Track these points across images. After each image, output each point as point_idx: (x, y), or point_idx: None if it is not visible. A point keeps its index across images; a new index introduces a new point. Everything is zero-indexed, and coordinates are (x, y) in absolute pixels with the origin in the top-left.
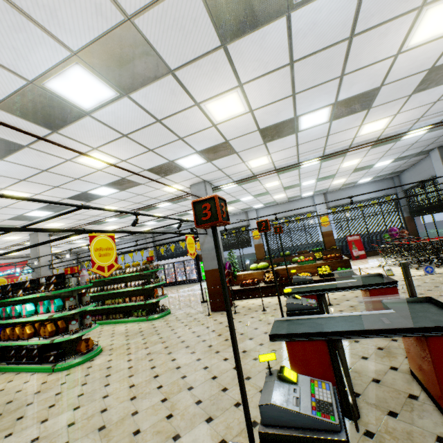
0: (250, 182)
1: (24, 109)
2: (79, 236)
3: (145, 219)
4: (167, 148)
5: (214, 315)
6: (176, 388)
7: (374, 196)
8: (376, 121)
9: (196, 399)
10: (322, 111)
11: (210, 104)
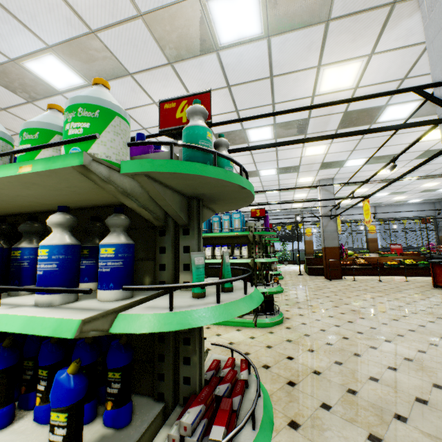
0: (352, 185)
1: (352, 116)
2: None
3: None
4: (362, 151)
5: (336, 280)
6: (404, 301)
7: (417, 215)
8: None
9: (431, 304)
10: None
11: (432, 131)
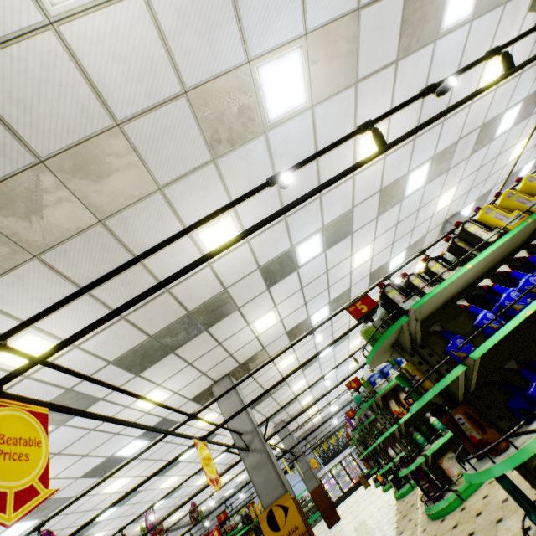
0: None
1: None
2: (275, 439)
3: (340, 390)
4: None
5: None
6: None
7: None
8: None
9: None
10: None
11: None
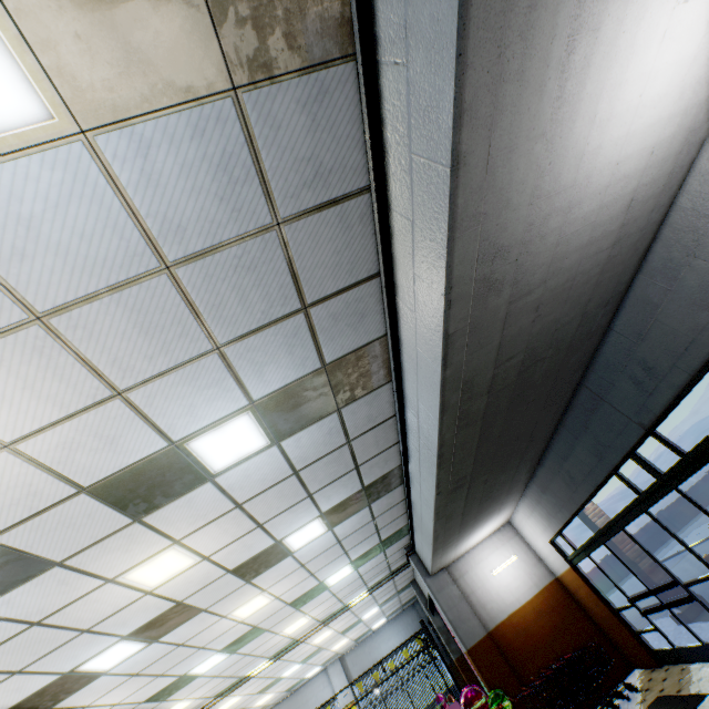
0: None
1: None
2: None
3: None
4: None
5: None
6: None
7: (404, 639)
8: (293, 623)
9: None
10: (211, 658)
11: None
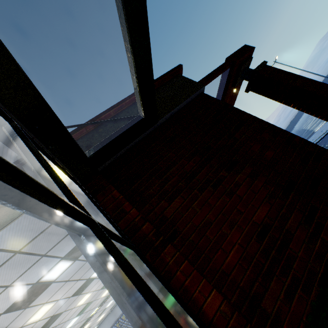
0: None
1: None
2: None
3: None
4: None
5: None
6: None
7: None
8: (104, 292)
9: None
10: (72, 320)
11: None
